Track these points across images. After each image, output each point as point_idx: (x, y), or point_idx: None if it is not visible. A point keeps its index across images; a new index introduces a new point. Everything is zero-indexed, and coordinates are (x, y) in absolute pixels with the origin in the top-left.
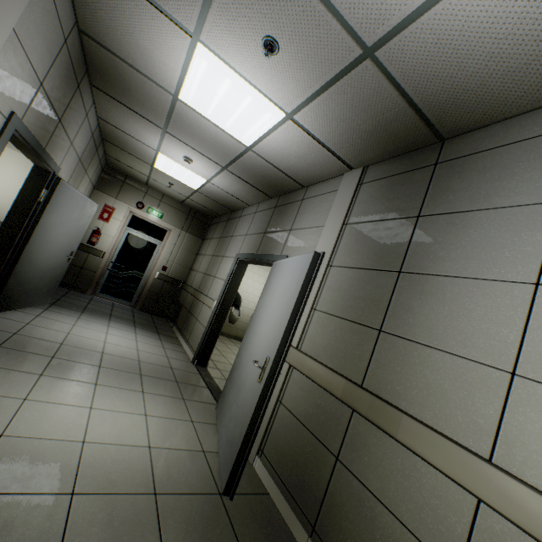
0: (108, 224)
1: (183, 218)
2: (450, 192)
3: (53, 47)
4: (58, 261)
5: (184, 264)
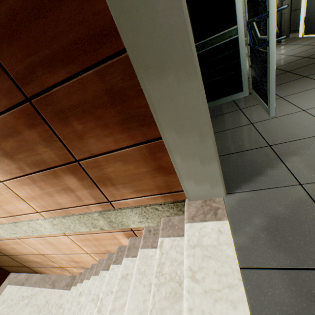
0: None
1: None
2: None
3: None
4: None
5: None
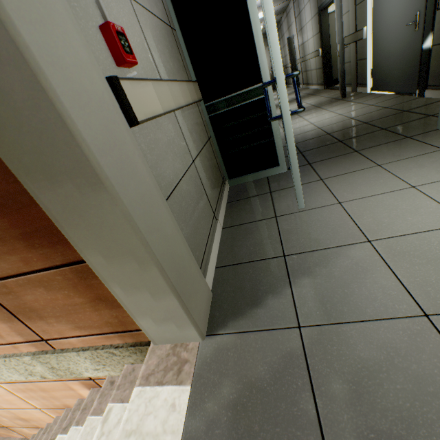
0: None
1: (265, 41)
2: (300, 6)
3: None
4: None
5: None
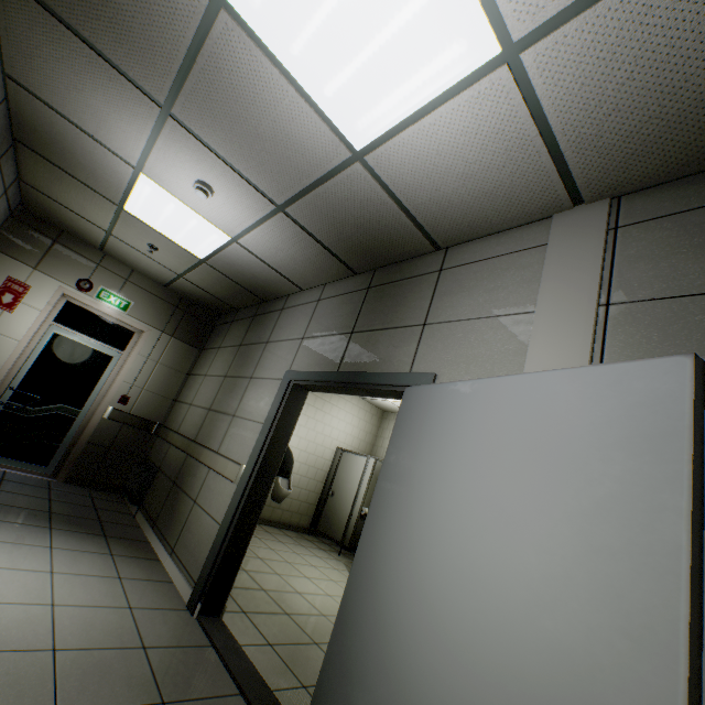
0: (12, 315)
1: (166, 311)
2: None
3: None
4: None
5: (163, 392)
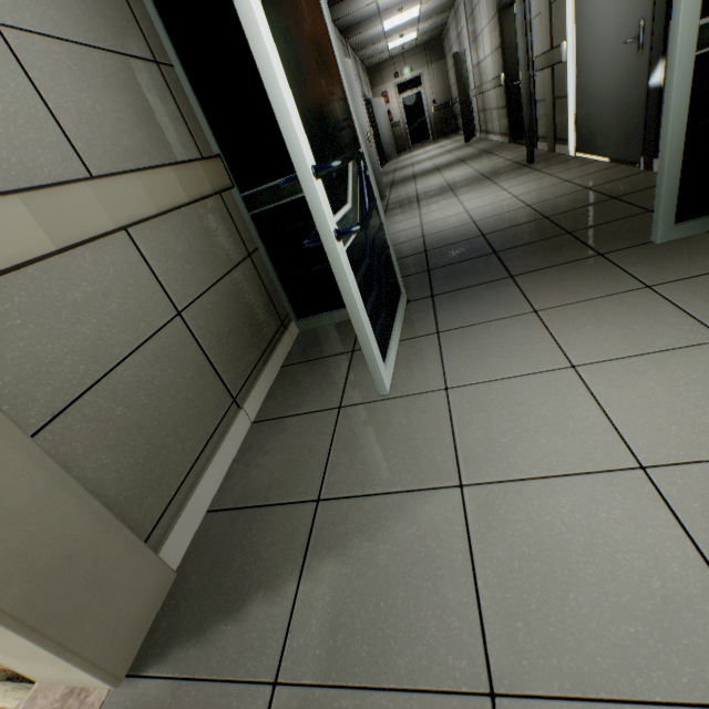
0: (390, 104)
1: (423, 57)
2: None
3: (354, 63)
4: (388, 135)
5: (443, 89)
